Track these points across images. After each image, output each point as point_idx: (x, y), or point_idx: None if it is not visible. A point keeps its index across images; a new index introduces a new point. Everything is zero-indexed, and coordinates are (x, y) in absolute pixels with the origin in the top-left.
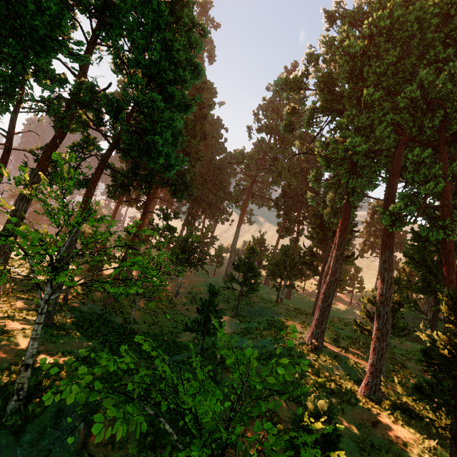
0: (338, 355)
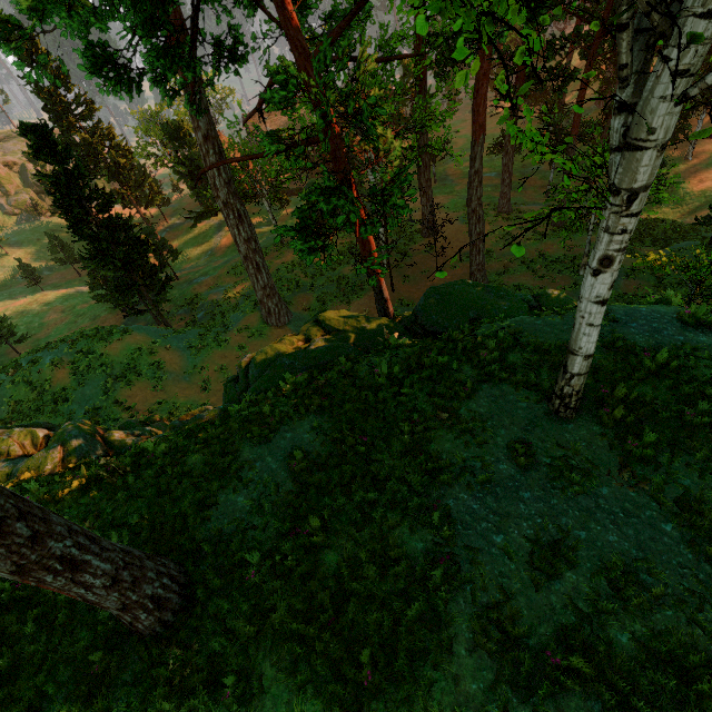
0: None
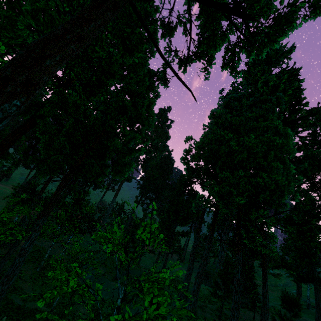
0: (205, 316)
